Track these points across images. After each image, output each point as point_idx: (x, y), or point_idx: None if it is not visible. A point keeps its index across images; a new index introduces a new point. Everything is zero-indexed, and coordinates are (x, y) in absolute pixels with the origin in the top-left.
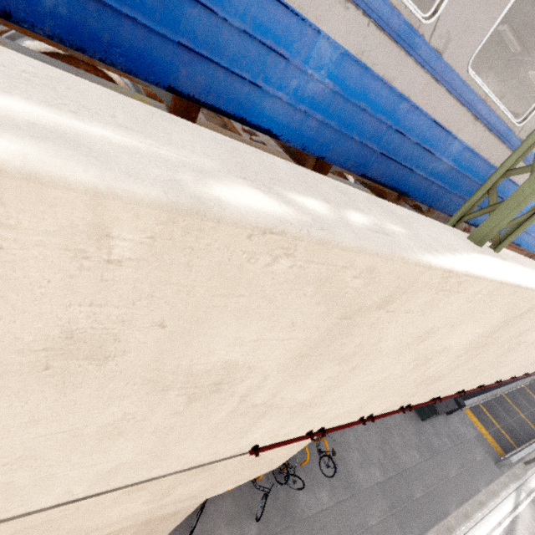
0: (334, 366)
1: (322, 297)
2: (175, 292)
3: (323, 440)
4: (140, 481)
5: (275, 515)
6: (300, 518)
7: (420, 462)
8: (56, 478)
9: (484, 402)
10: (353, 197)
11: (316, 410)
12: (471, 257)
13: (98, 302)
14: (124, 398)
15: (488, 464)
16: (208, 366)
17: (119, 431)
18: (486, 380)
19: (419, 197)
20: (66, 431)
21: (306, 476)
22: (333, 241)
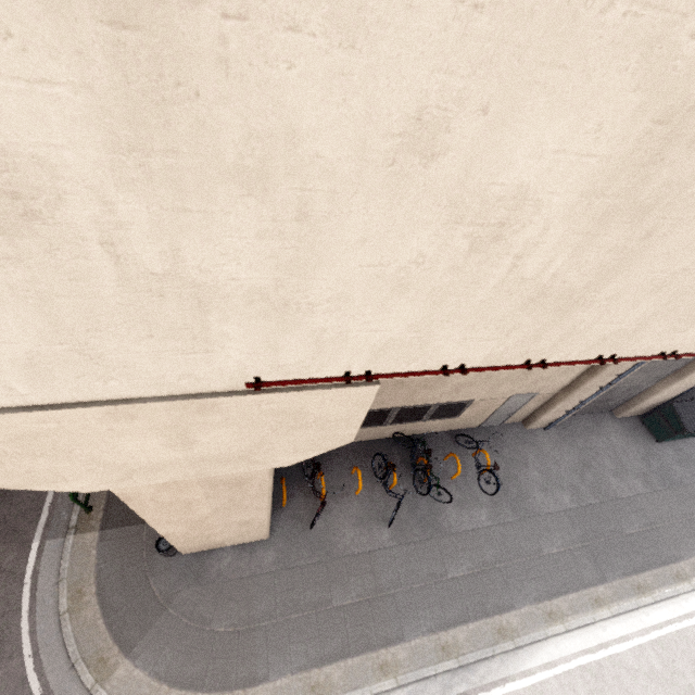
0: (245, 198)
1: None
2: None
3: (484, 453)
4: (107, 398)
5: (413, 525)
6: (446, 533)
7: (644, 493)
8: None
9: None
10: None
11: (312, 320)
12: None
13: None
14: None
15: None
16: None
17: None
18: None
19: None
20: None
21: (458, 491)
22: None
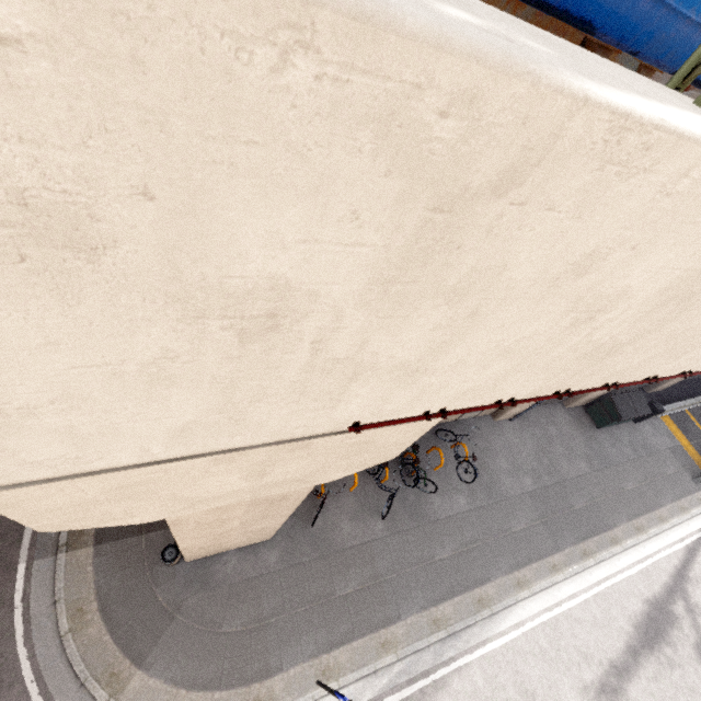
0: (441, 306)
1: (391, 158)
2: (139, 123)
3: (463, 446)
4: (224, 449)
5: (403, 515)
6: (432, 520)
7: (587, 473)
8: (122, 430)
9: (694, 408)
10: (469, 4)
11: (428, 379)
12: (686, 113)
13: (29, 135)
14: (151, 323)
15: (682, 479)
16: (247, 283)
17: (167, 375)
18: (694, 364)
19: (614, 31)
20: (100, 366)
21: (440, 481)
22: (383, 15)
